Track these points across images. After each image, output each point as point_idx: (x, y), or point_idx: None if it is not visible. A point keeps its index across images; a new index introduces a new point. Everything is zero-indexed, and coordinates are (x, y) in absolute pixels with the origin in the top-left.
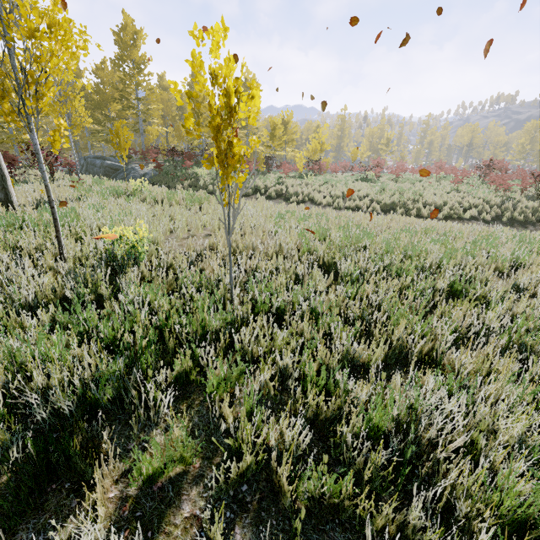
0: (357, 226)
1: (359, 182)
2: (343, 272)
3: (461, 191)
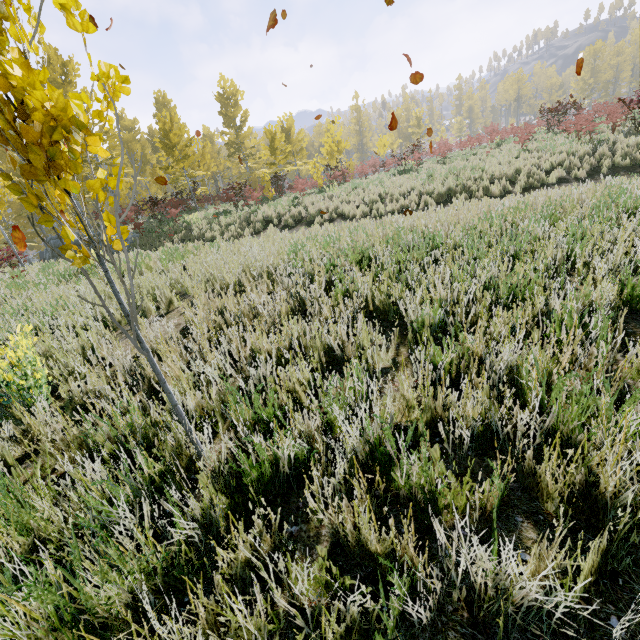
0: (412, 232)
1: (398, 177)
2: (414, 319)
3: (533, 150)
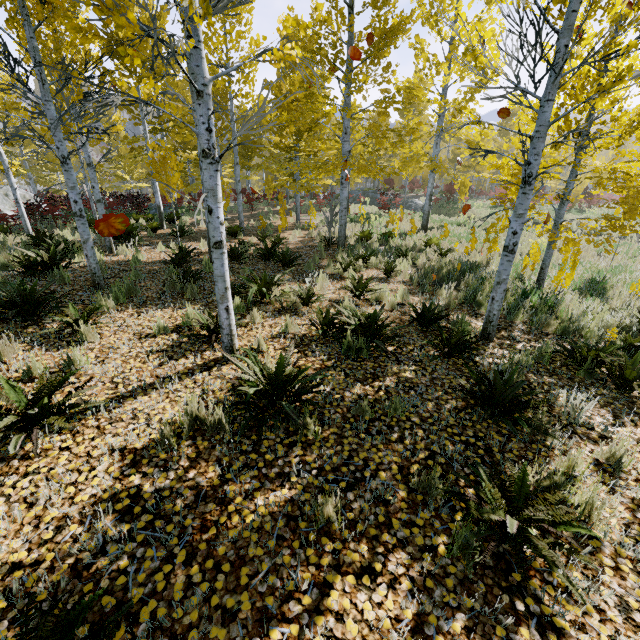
0: None
1: None
2: None
3: None
